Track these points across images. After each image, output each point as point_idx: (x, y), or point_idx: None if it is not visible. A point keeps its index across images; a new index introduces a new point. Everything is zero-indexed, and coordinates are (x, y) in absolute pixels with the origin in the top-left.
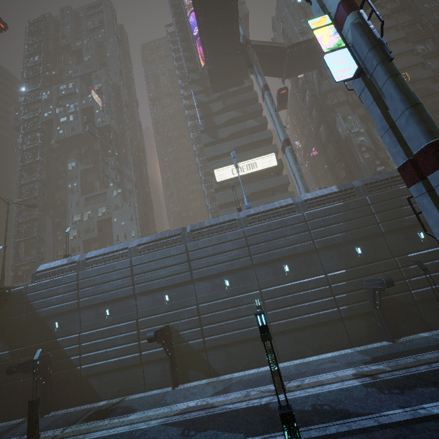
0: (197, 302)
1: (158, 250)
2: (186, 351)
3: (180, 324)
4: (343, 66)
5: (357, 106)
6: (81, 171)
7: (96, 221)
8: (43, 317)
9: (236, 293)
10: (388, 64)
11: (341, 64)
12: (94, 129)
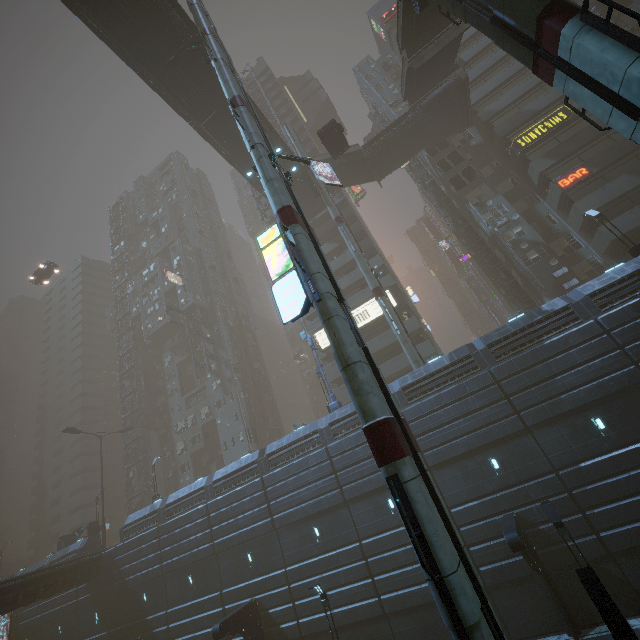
0: (285, 563)
1: (236, 486)
2: (279, 639)
3: (267, 598)
4: (292, 299)
5: (502, 178)
6: (178, 365)
7: (200, 426)
8: (133, 587)
9: (331, 547)
10: (320, 304)
11: (290, 296)
12: (178, 315)
